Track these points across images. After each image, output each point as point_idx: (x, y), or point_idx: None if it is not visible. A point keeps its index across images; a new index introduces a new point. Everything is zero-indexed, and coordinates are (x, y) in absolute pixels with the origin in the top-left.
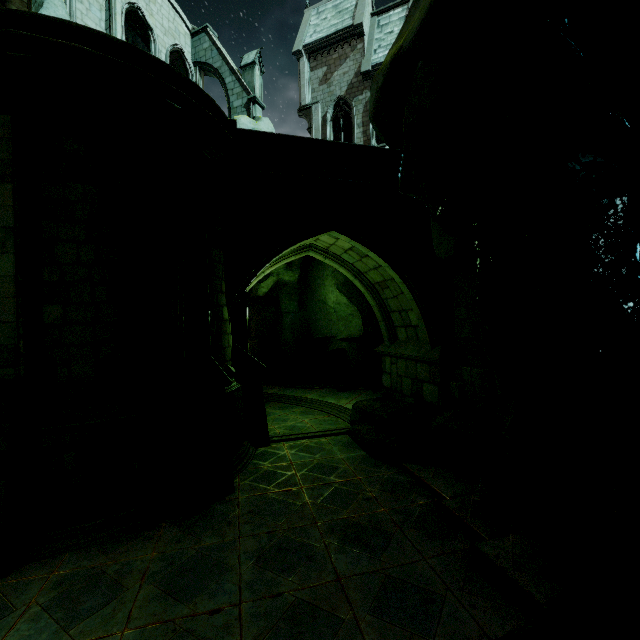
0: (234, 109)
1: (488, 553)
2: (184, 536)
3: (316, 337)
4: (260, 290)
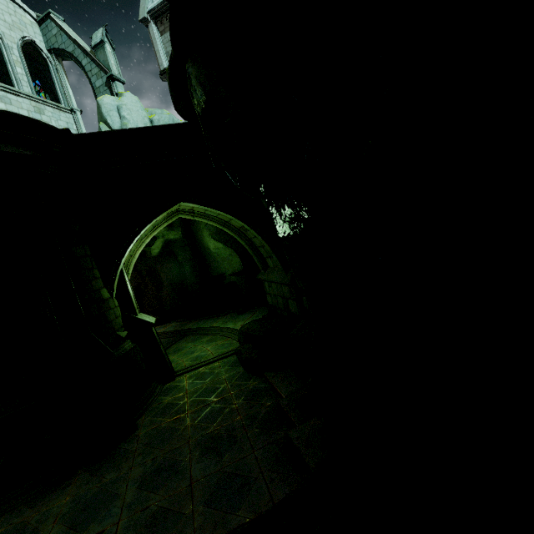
0: (97, 89)
1: (293, 438)
2: (92, 478)
3: (213, 275)
4: (153, 252)
